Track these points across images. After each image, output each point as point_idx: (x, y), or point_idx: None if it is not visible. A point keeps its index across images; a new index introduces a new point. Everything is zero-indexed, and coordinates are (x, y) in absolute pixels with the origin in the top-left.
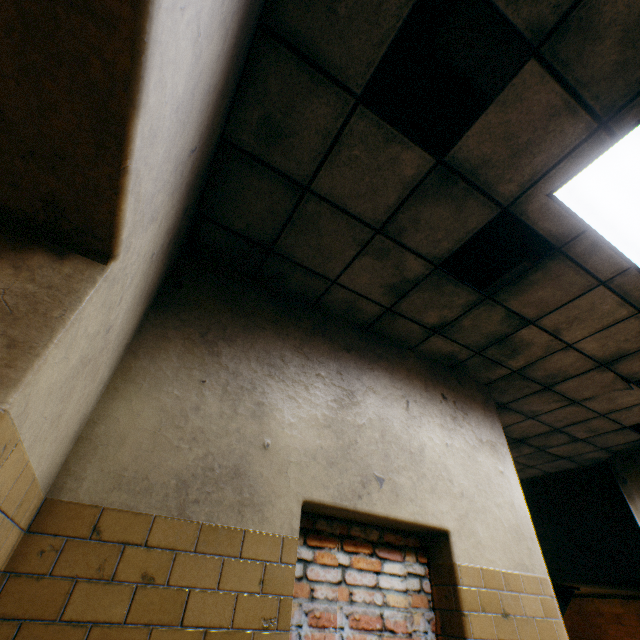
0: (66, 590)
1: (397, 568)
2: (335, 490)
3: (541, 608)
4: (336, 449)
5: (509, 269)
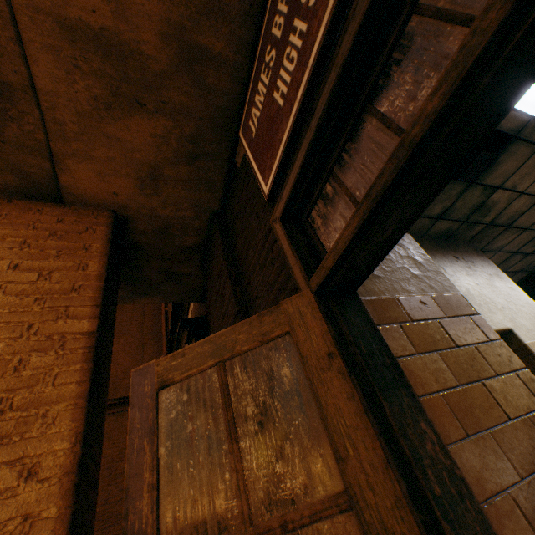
0: None
1: None
2: None
3: None
4: None
5: (473, 160)
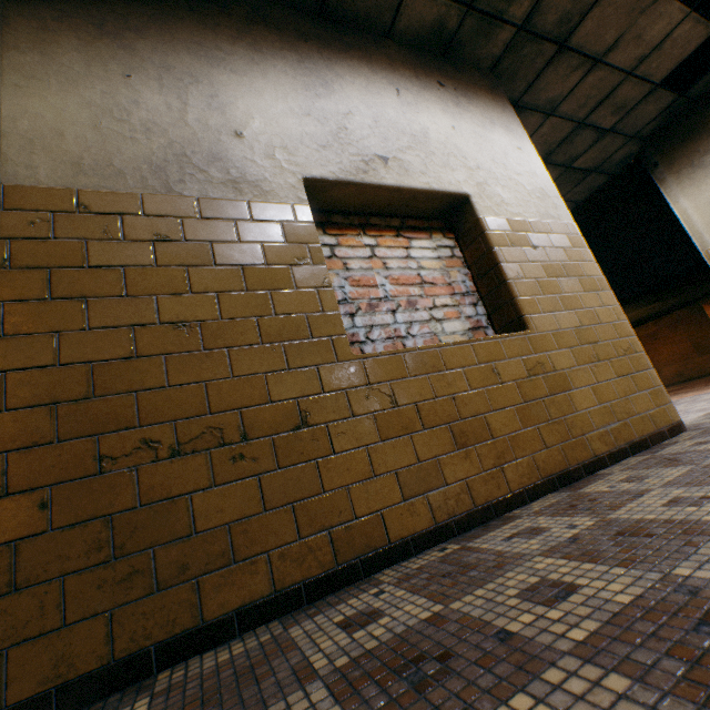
0: (80, 249)
1: (426, 246)
2: (336, 169)
3: (569, 242)
4: (324, 135)
5: None
